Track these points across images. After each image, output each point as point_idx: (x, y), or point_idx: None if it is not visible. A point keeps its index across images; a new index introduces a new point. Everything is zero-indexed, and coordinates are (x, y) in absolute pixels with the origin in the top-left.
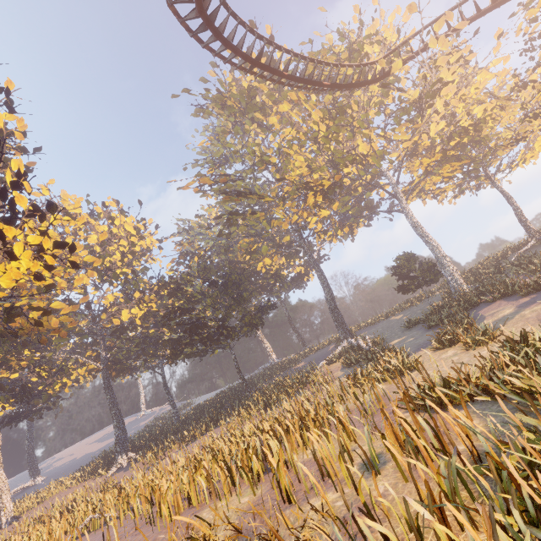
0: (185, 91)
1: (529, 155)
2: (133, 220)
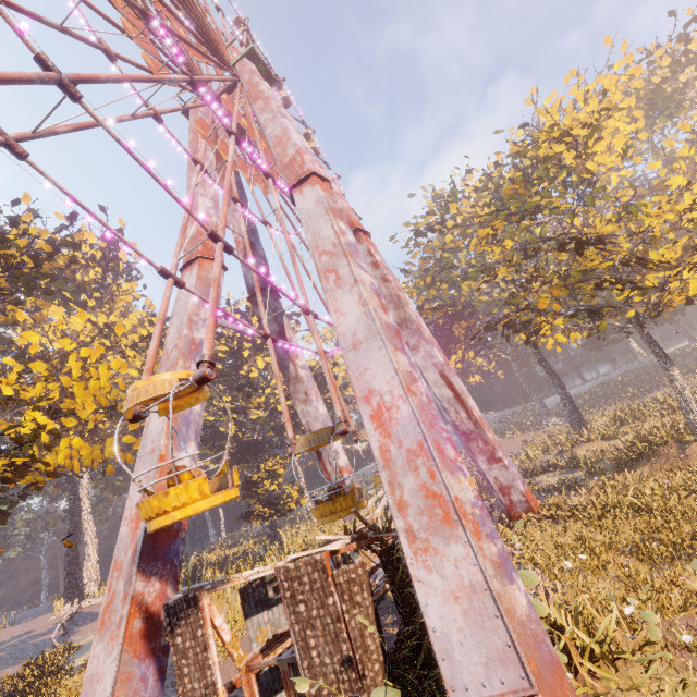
0: None
1: None
2: None
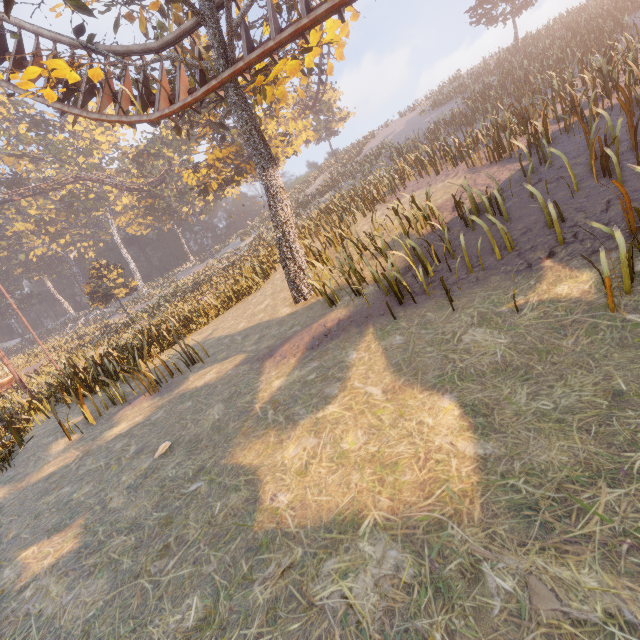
0: None
1: None
2: None
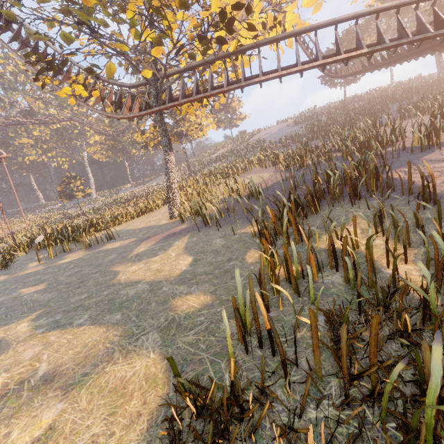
0: None
1: None
2: None
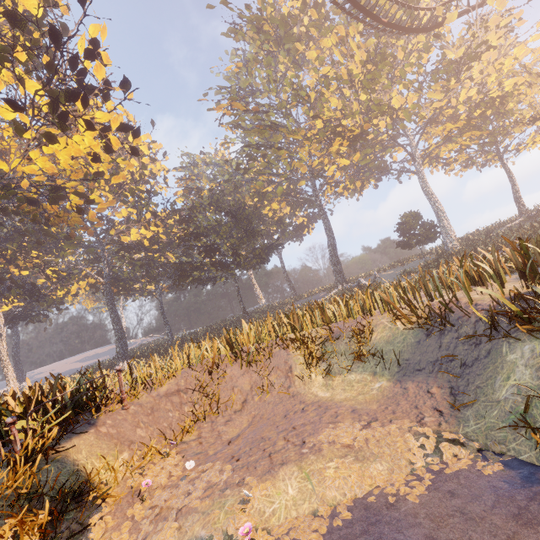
0: (223, 3)
1: (538, 138)
2: (149, 138)
